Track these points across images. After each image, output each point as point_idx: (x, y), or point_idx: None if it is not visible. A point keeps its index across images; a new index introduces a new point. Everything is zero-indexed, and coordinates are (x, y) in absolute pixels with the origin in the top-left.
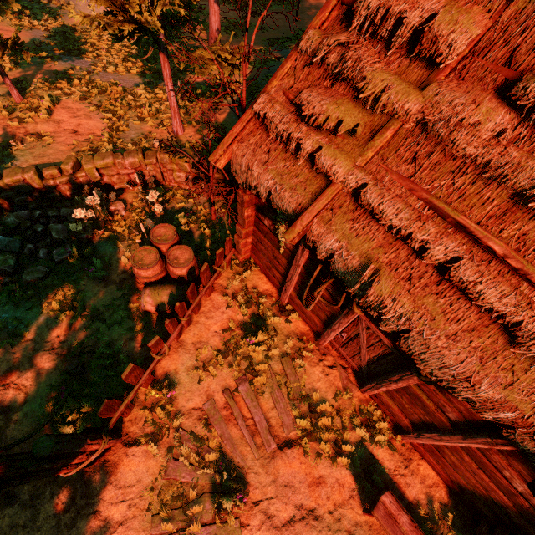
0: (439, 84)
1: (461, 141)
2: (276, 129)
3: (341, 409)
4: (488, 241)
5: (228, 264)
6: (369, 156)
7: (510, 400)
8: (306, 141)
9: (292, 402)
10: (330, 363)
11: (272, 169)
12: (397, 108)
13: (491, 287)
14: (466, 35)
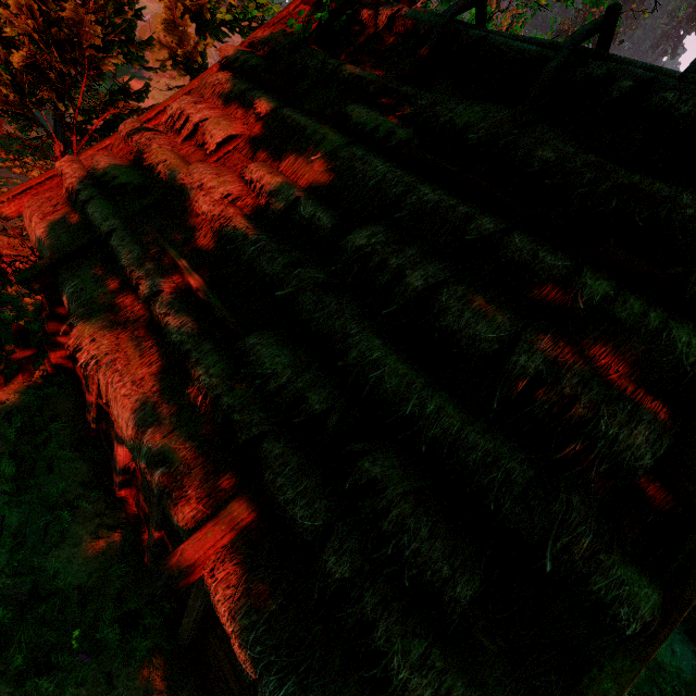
0: (203, 163)
1: (201, 201)
2: (66, 183)
3: (92, 593)
4: (190, 276)
5: (28, 374)
6: (136, 212)
7: (165, 452)
8: (84, 193)
9: (5, 579)
10: (116, 521)
11: (50, 219)
12: (168, 175)
13: (177, 318)
14: (223, 132)
